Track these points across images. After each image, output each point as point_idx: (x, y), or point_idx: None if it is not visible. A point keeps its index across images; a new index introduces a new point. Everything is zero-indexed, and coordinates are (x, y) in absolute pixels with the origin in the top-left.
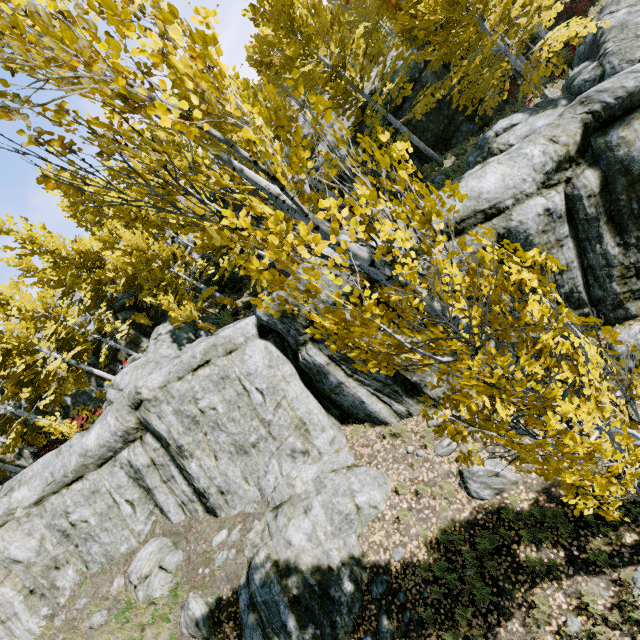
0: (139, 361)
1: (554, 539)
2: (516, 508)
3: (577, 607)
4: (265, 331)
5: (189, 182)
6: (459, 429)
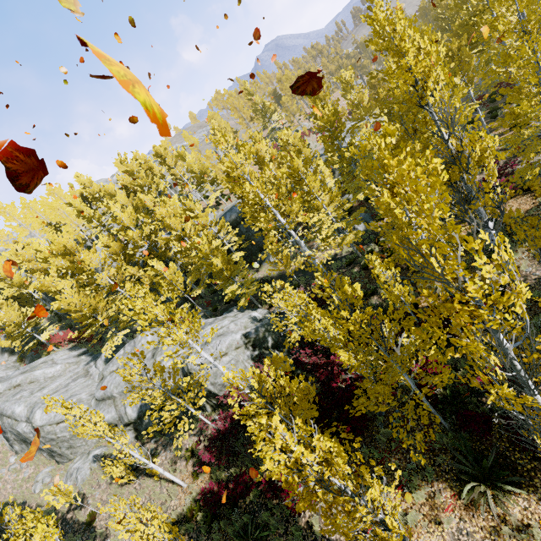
0: None
1: None
2: None
3: None
4: None
5: None
6: None
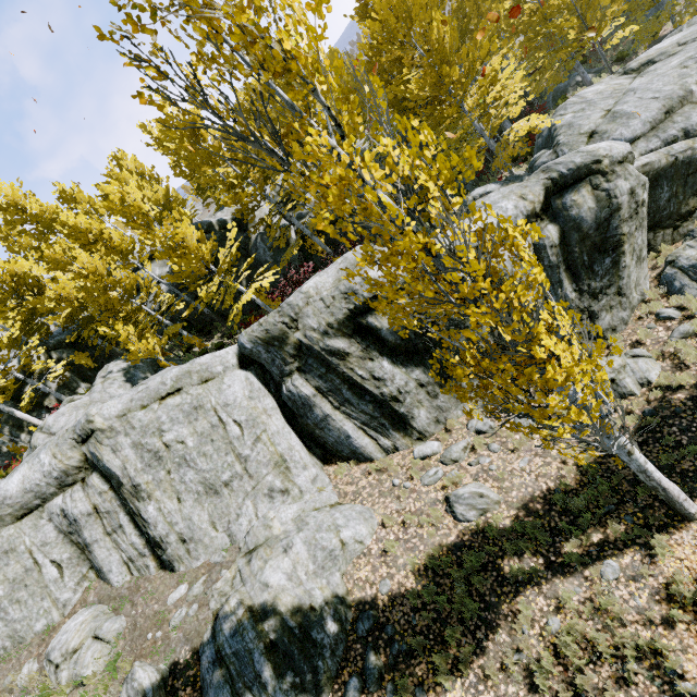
0: (81, 401)
1: (534, 549)
2: (499, 526)
3: (556, 607)
4: (246, 362)
5: (253, 132)
6: (466, 373)
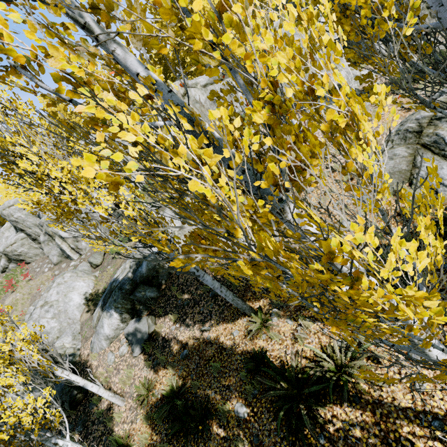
0: None
1: None
2: None
3: None
4: None
5: None
6: None
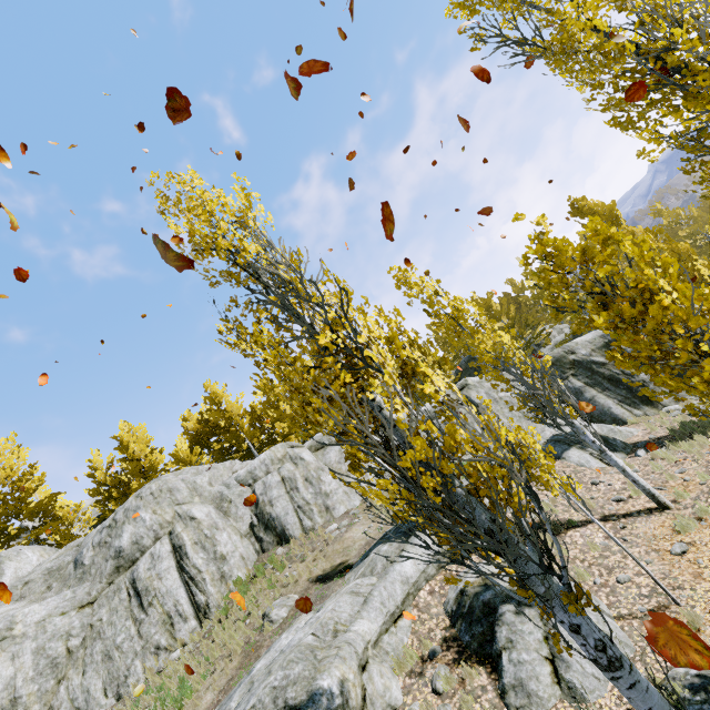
0: None
1: None
2: None
3: None
4: None
5: None
6: None
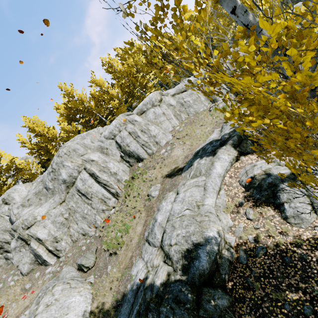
0: None
1: None
2: None
3: None
4: None
5: None
6: None
